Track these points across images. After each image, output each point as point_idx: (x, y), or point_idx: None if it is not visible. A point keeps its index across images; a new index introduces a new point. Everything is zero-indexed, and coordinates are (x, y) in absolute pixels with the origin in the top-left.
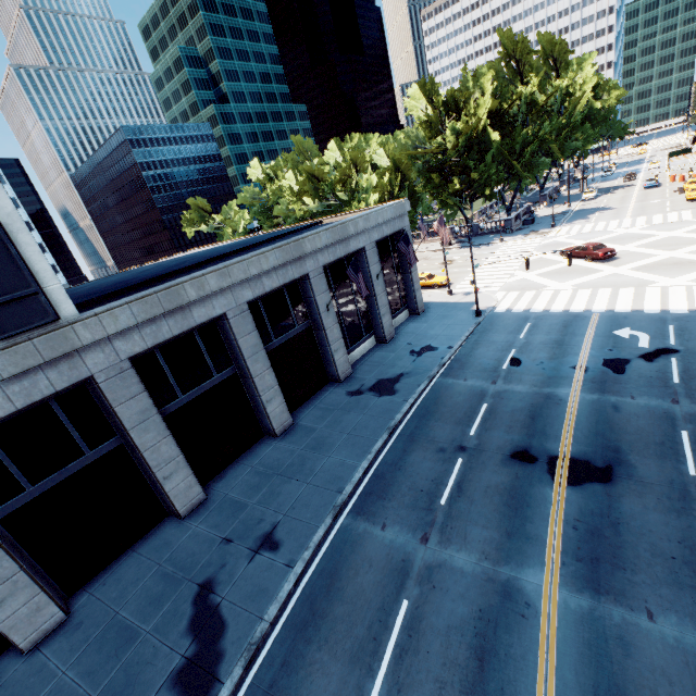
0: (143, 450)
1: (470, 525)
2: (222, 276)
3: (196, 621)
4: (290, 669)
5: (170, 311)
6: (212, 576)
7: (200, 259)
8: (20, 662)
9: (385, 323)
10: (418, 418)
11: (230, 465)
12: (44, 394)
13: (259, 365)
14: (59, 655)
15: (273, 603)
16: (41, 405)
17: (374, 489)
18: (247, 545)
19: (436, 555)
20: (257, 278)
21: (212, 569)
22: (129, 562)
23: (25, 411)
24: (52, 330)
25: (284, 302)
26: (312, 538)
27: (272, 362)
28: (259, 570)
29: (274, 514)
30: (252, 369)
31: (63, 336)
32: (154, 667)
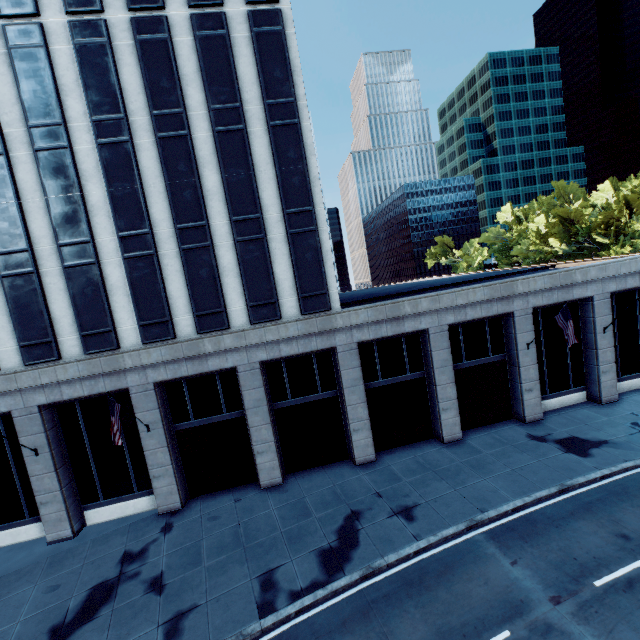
0: (347, 404)
1: (624, 625)
2: (433, 301)
3: (342, 529)
4: (389, 602)
5: (390, 318)
6: (361, 511)
7: (426, 286)
8: (258, 491)
9: (604, 381)
10: (606, 491)
11: (399, 447)
12: (312, 349)
13: (444, 377)
14: (273, 499)
15: (394, 552)
16: (309, 355)
17: (518, 528)
18: (390, 505)
19: (562, 621)
20: (461, 308)
21: (363, 506)
22: (319, 473)
23: (301, 356)
24: (326, 315)
25: (482, 332)
26: (441, 530)
27: (457, 379)
28: (392, 526)
29: (418, 497)
30: (437, 378)
31: (330, 319)
32: (313, 538)
